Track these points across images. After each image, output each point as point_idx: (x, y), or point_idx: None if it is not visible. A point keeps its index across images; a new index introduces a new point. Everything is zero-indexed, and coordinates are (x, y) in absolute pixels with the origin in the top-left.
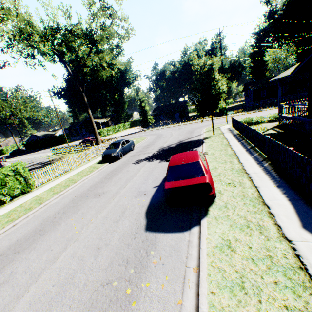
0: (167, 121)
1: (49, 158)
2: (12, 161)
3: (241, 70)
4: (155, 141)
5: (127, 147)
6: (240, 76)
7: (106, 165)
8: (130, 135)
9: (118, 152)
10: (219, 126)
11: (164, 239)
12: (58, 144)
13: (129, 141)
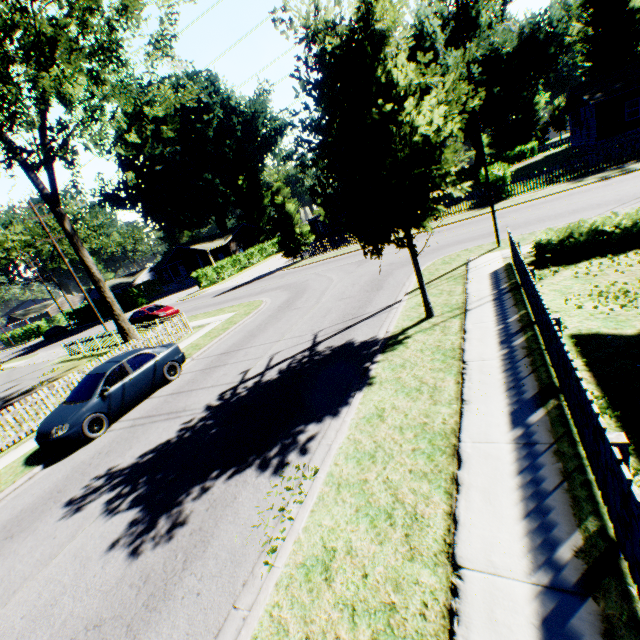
0: (344, 235)
1: (48, 372)
2: (14, 367)
3: (555, 53)
4: (261, 329)
5: (136, 384)
6: (553, 70)
7: (26, 479)
8: (250, 286)
9: (76, 422)
10: (470, 254)
11: None
12: (126, 310)
13: (155, 354)
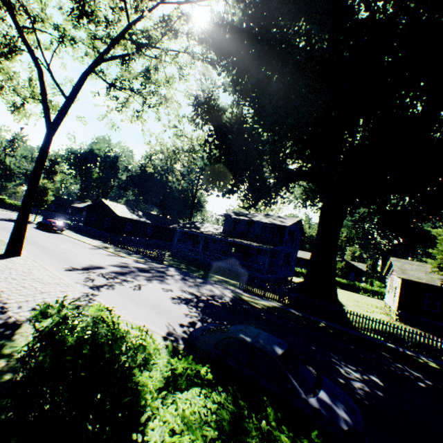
0: None
1: None
2: None
3: None
4: None
5: None
6: None
7: None
8: None
9: None
10: (30, 218)
11: (56, 234)
12: None
13: None
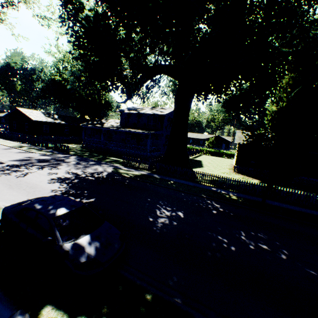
0: None
1: None
2: None
3: None
4: None
5: None
6: None
7: None
8: None
9: None
10: None
11: None
12: None
13: None
